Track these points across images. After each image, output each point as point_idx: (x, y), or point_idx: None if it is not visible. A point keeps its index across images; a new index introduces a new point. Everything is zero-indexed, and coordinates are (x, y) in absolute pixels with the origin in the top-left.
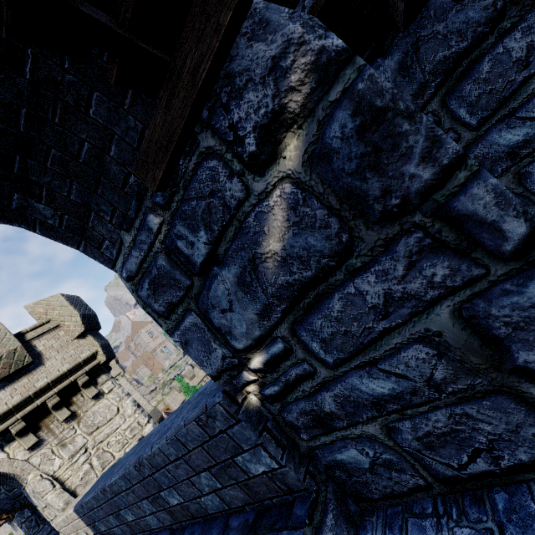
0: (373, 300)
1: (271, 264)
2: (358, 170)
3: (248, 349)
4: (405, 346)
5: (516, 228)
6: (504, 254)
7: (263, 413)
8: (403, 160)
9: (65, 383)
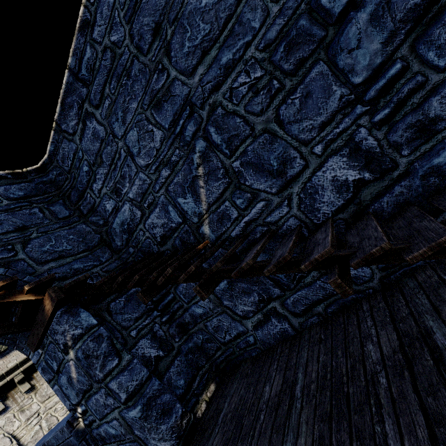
0: (102, 402)
1: (75, 380)
2: (87, 367)
3: (76, 404)
4: (113, 419)
5: (123, 396)
6: (122, 402)
7: (86, 430)
8: (96, 369)
9: (29, 363)
